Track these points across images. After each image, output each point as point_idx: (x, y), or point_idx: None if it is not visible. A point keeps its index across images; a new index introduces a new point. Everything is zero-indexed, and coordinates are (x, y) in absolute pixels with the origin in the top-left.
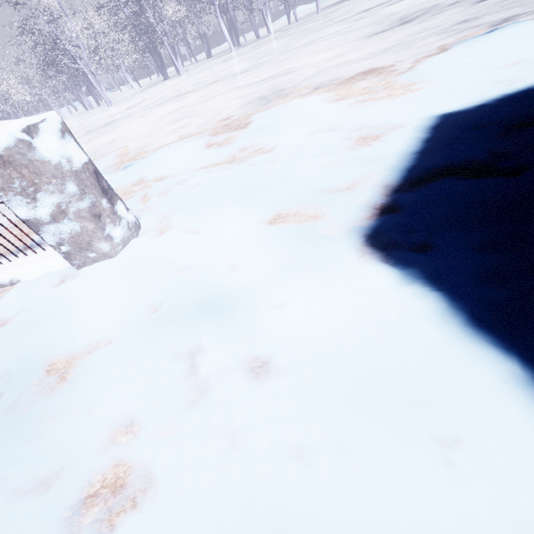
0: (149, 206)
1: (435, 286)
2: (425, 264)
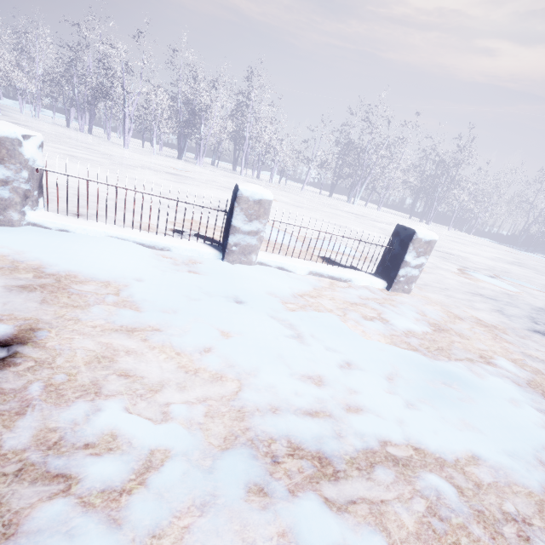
0: None
1: None
2: None
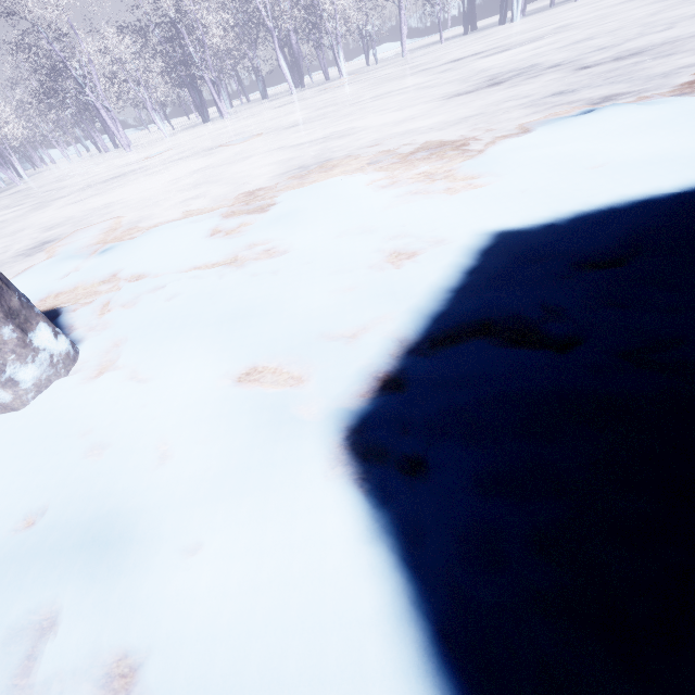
0: (104, 322)
1: (404, 557)
2: (402, 508)
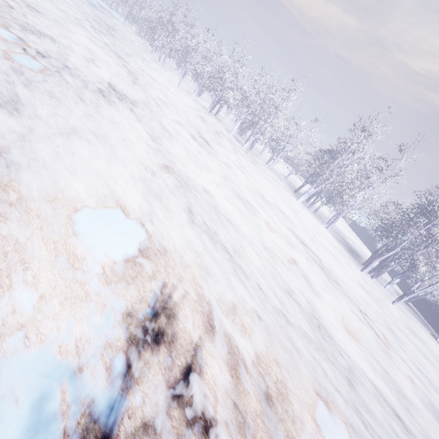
0: None
1: None
2: None
